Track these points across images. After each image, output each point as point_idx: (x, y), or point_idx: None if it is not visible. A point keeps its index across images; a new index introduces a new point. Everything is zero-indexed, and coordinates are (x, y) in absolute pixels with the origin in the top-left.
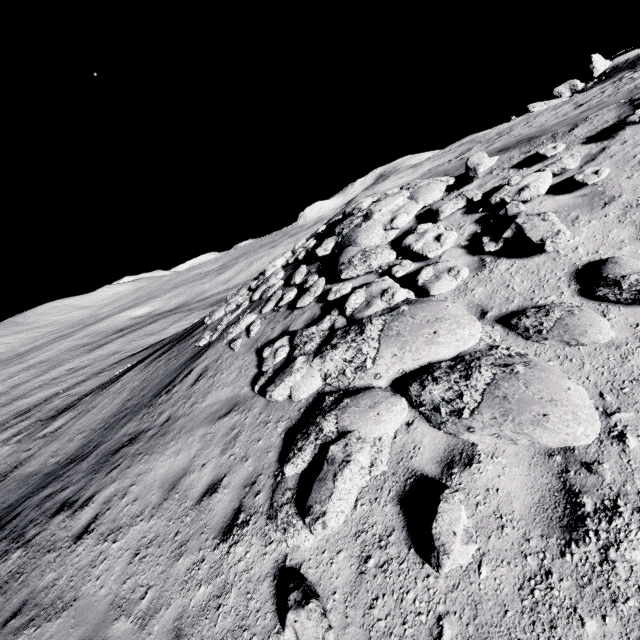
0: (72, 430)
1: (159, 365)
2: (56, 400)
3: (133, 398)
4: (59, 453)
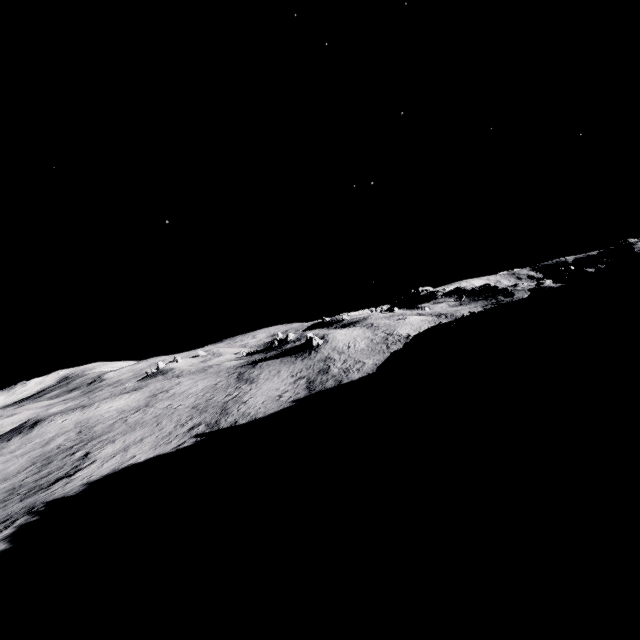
0: None
1: None
2: None
3: None
4: None
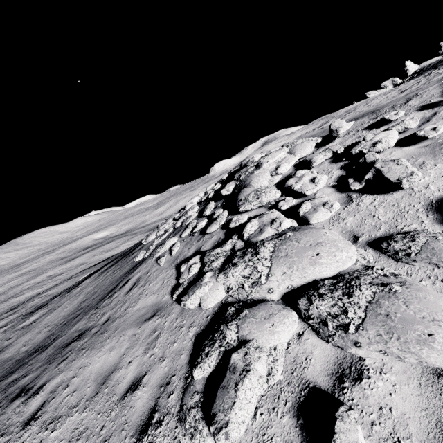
0: (41, 324)
1: (107, 275)
2: (36, 299)
3: (86, 300)
4: (29, 343)
